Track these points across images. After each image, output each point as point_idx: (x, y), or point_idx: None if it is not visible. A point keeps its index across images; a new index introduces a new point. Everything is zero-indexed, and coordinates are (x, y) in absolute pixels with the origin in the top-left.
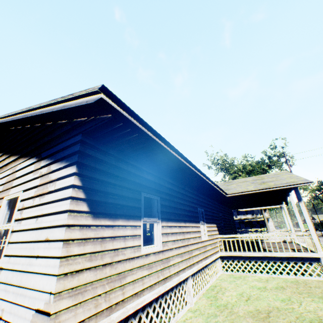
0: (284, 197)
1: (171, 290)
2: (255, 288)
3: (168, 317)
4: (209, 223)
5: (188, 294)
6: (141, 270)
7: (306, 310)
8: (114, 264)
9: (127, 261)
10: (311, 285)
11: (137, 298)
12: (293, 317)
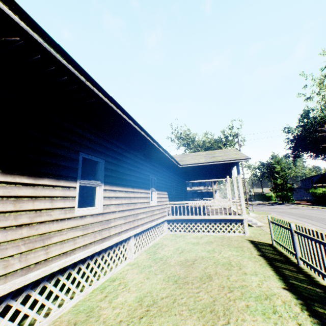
0: (229, 171)
1: (110, 249)
2: (190, 243)
3: (104, 271)
4: (160, 191)
5: (129, 252)
6: (73, 231)
7: (223, 257)
8: (35, 225)
9: (54, 222)
10: (232, 239)
11: (65, 257)
12: (212, 262)
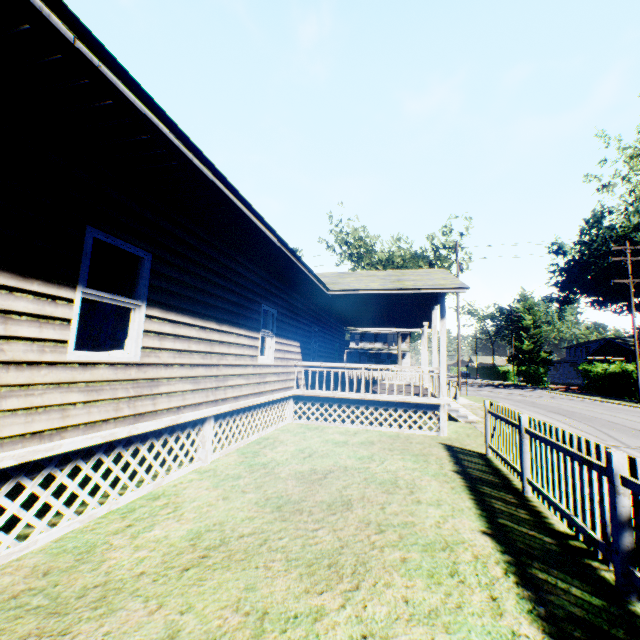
0: (428, 313)
1: (155, 438)
2: (330, 443)
3: (137, 479)
4: (285, 339)
5: (201, 447)
6: (62, 392)
7: (385, 470)
8: None
9: (11, 367)
10: (413, 441)
11: (39, 442)
12: (361, 478)
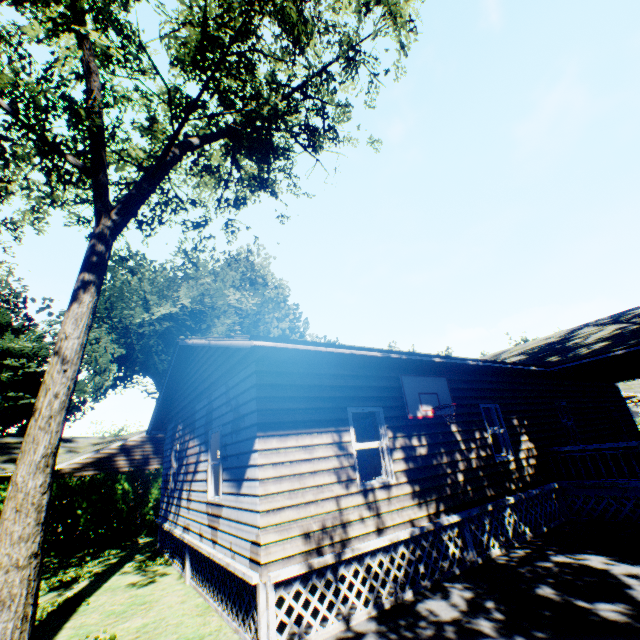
0: None
1: None
2: None
3: None
4: None
5: None
6: None
7: None
8: None
9: None
10: None
11: None
12: None
